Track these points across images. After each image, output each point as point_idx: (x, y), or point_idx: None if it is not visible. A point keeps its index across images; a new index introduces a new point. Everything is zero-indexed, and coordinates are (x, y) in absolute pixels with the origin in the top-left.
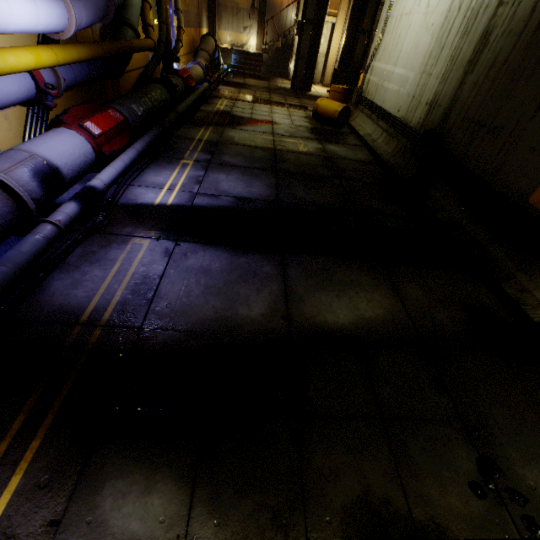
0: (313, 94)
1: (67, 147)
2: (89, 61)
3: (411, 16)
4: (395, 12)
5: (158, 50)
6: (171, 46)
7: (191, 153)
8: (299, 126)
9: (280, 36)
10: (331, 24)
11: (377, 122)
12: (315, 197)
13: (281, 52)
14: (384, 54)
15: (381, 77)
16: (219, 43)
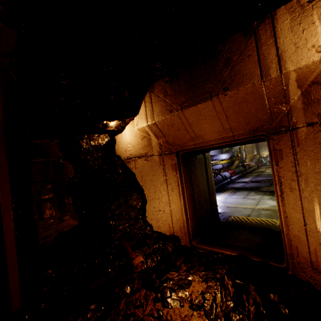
0: None
1: (226, 173)
2: (229, 162)
3: None
4: None
5: (239, 160)
6: (243, 159)
7: (250, 176)
8: None
9: None
10: None
11: None
12: None
13: None
14: None
15: None
16: (262, 156)
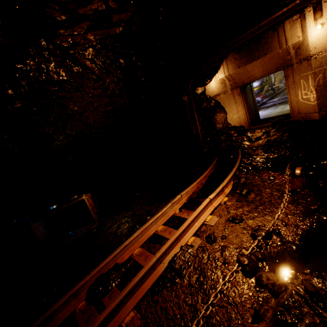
0: None
1: (258, 98)
2: (259, 88)
3: None
4: None
5: (268, 85)
6: (272, 83)
7: (279, 96)
8: None
9: None
10: None
11: None
12: None
13: None
14: None
15: None
16: None
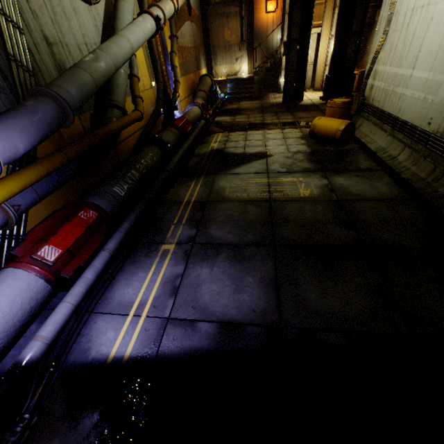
0: (305, 103)
1: (1, 305)
2: (45, 177)
3: (431, 7)
4: (401, 7)
5: (156, 107)
6: (170, 98)
7: (174, 228)
8: (295, 152)
9: (268, 57)
10: (316, 34)
11: (393, 134)
12: (336, 301)
13: (270, 70)
14: (391, 56)
15: (391, 82)
16: (217, 76)
